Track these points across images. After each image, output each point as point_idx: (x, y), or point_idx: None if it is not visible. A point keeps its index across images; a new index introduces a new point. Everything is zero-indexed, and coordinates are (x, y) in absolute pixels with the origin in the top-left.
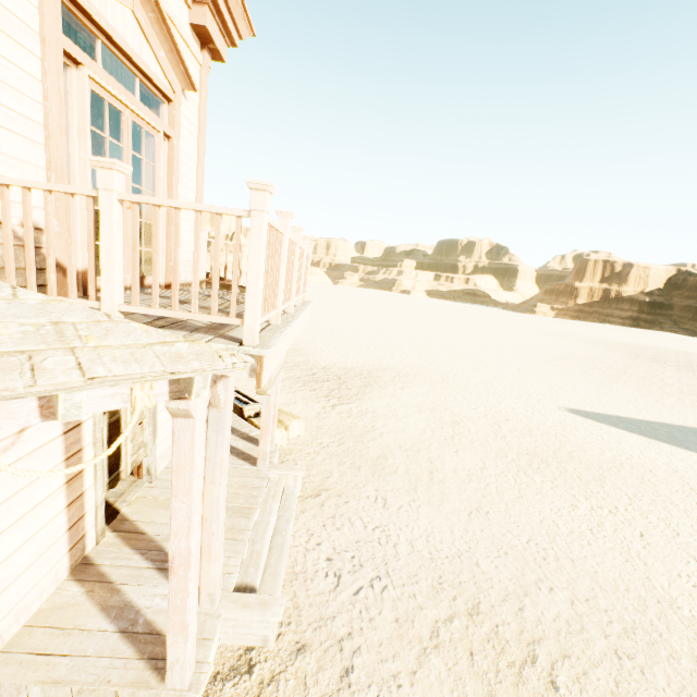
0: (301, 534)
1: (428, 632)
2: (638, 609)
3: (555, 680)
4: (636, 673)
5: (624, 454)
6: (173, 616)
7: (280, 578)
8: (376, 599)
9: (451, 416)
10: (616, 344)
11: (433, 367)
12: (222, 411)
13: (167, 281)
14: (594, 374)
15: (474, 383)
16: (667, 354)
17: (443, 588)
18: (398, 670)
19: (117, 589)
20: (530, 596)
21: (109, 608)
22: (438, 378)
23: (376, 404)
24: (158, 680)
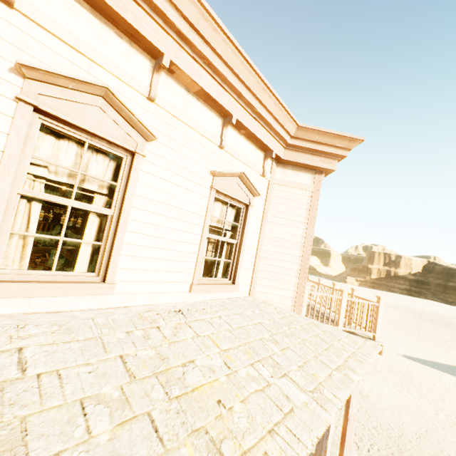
0: None
1: None
2: None
3: None
4: None
5: (446, 385)
6: (347, 442)
7: (336, 441)
8: (378, 454)
9: None
10: (404, 308)
11: None
12: None
13: None
14: (403, 330)
15: None
16: (436, 317)
17: (403, 451)
18: None
19: None
20: None
21: None
22: None
23: None
24: None
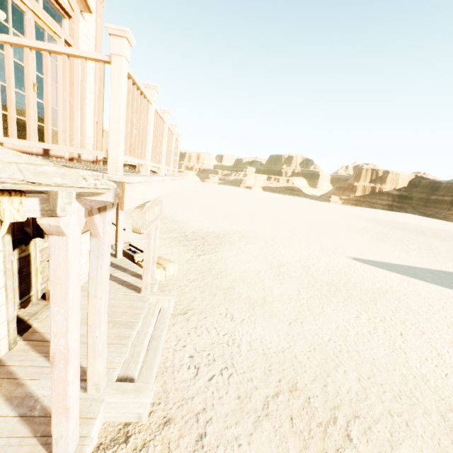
0: (171, 339)
1: (261, 404)
2: (402, 382)
3: (350, 433)
4: (403, 426)
5: (388, 285)
6: (56, 402)
7: (153, 371)
8: (224, 383)
9: (277, 262)
10: (380, 220)
11: (266, 232)
12: (101, 240)
13: (70, 155)
14: (367, 237)
15: (292, 242)
16: (409, 226)
17: (272, 374)
18: (239, 433)
19: (21, 383)
20: (331, 376)
21: (13, 398)
22: (269, 239)
23: (228, 254)
24: (47, 452)
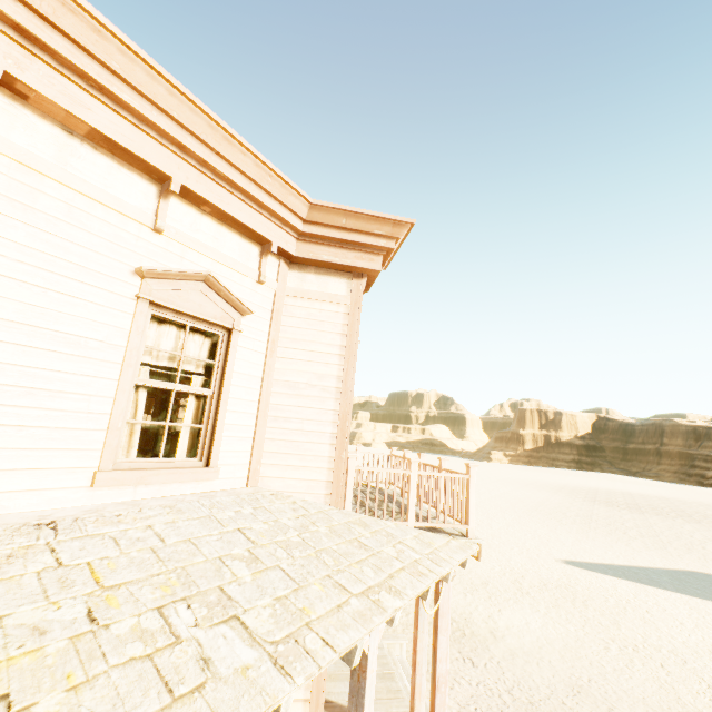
0: (427, 695)
1: None
2: None
3: None
4: None
5: (623, 599)
6: None
7: None
8: None
9: (478, 577)
10: (572, 489)
11: None
12: None
13: None
14: (568, 523)
15: None
16: (616, 496)
17: None
18: None
19: None
20: None
21: None
22: None
23: None
24: None
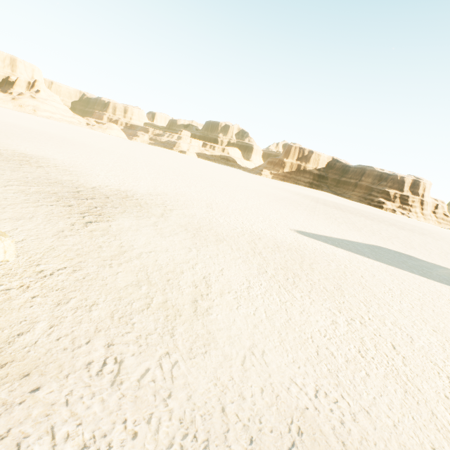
0: None
1: None
2: None
3: None
4: None
5: (342, 264)
6: None
7: None
8: None
9: (215, 235)
10: (305, 195)
11: (200, 197)
12: None
13: None
14: (301, 209)
15: (231, 210)
16: (328, 202)
17: None
18: None
19: None
20: None
21: None
22: (204, 204)
23: (141, 223)
24: None
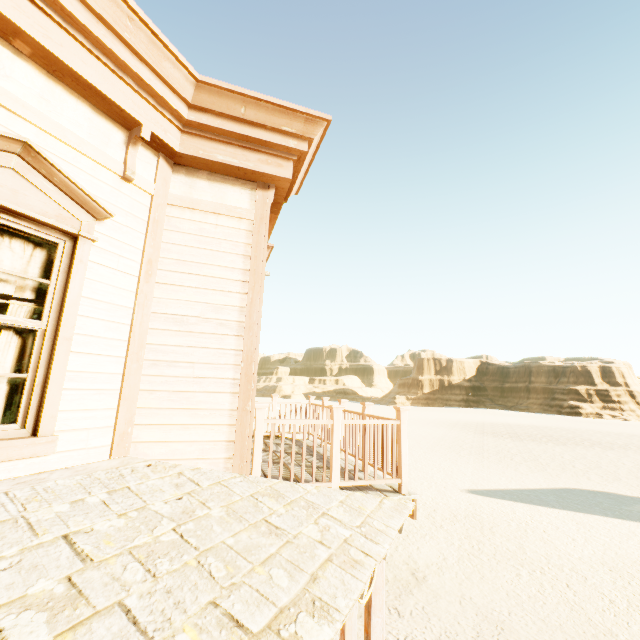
0: None
1: None
2: None
3: None
4: None
5: (522, 521)
6: None
7: None
8: None
9: None
10: (464, 424)
11: None
12: None
13: None
14: (465, 454)
15: None
16: (499, 428)
17: None
18: None
19: None
20: None
21: None
22: None
23: None
24: None
